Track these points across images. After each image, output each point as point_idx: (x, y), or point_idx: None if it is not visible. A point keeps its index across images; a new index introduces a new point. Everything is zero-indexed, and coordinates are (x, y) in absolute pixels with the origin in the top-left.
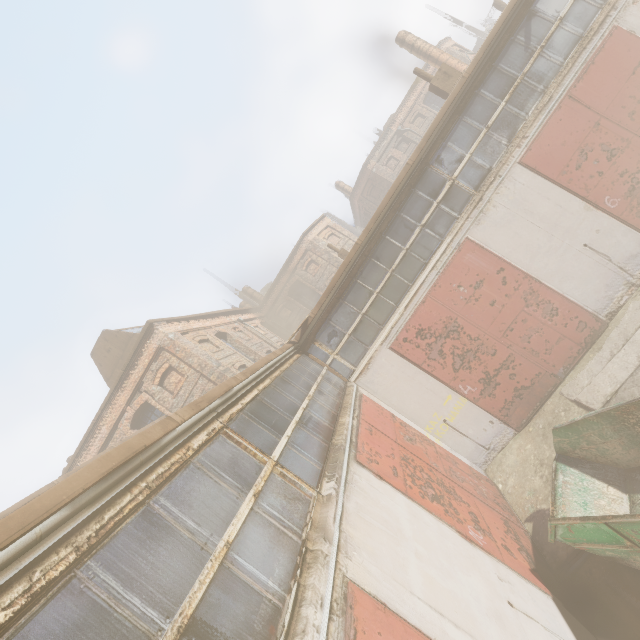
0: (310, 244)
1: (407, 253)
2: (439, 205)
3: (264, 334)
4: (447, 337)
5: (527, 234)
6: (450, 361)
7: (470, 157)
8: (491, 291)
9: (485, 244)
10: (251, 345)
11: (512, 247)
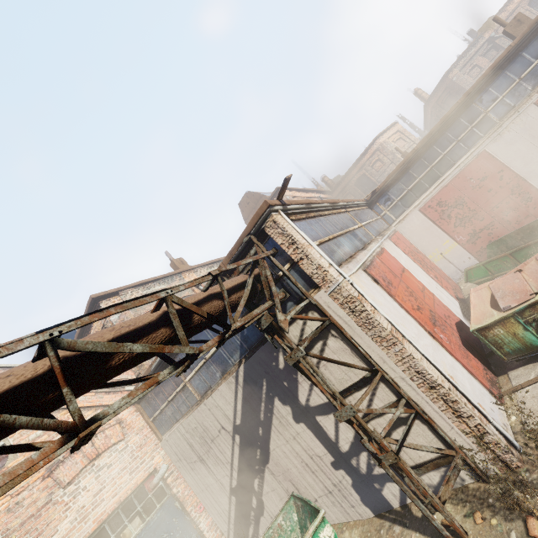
0: (380, 146)
1: (444, 157)
2: (472, 128)
3: None
4: (455, 207)
5: (526, 150)
6: (453, 221)
7: (502, 98)
8: (491, 183)
9: (495, 155)
10: None
11: (513, 158)
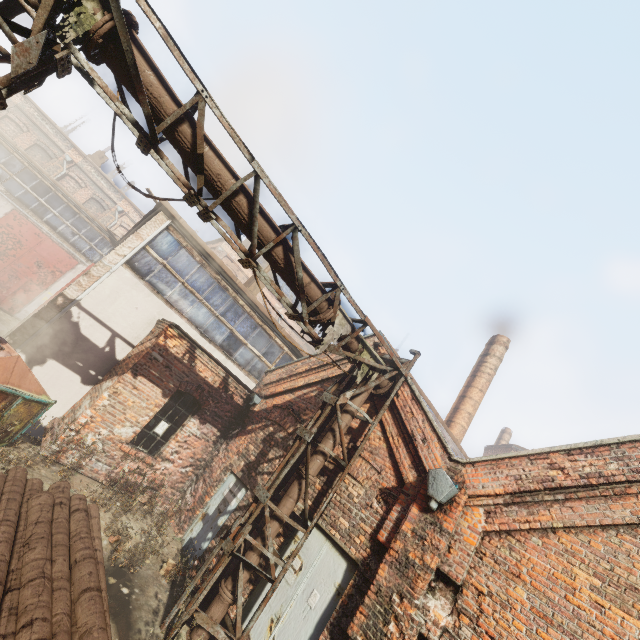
0: None
1: None
2: None
3: None
4: None
5: None
6: None
7: None
8: None
9: None
10: None
11: None
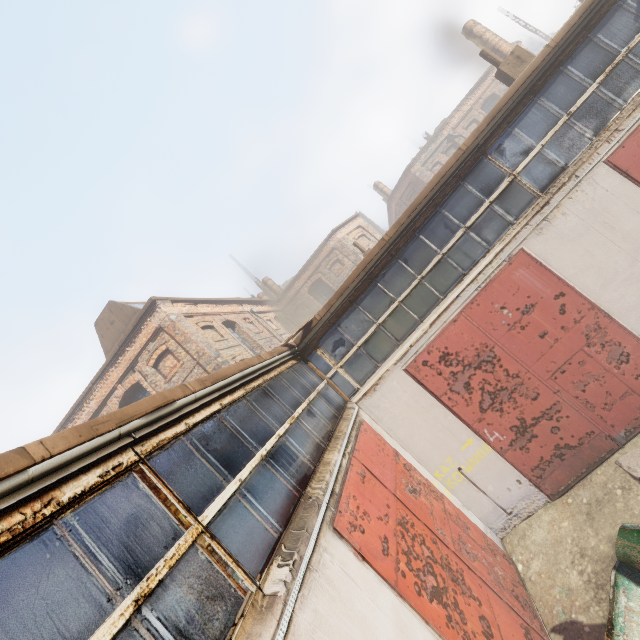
0: (338, 242)
1: (443, 259)
2: (492, 205)
3: (276, 329)
4: (478, 368)
5: (602, 254)
6: (477, 398)
7: (541, 149)
8: (543, 319)
9: (544, 260)
10: (259, 339)
11: (579, 268)
